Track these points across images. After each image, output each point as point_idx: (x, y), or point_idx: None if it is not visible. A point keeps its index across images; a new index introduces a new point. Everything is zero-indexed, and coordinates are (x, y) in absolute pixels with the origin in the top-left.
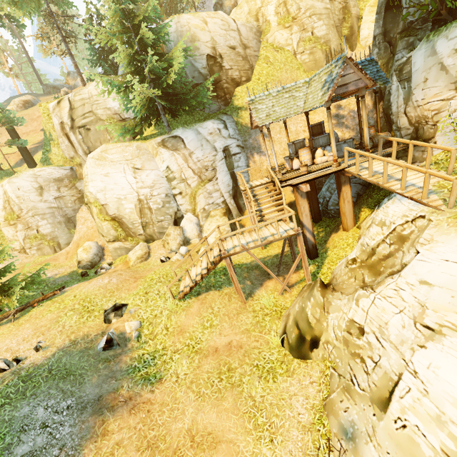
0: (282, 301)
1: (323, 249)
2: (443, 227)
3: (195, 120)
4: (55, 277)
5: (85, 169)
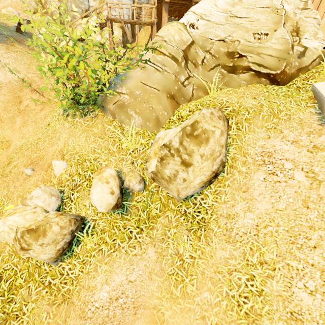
0: None
1: None
2: None
3: None
4: None
5: None
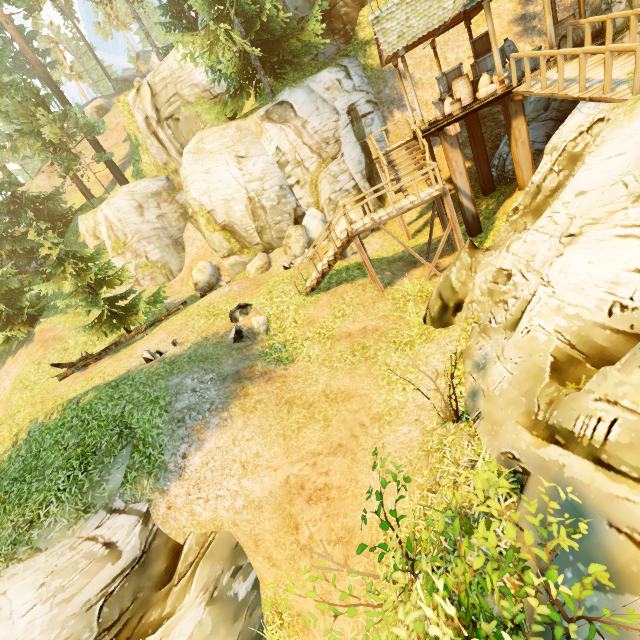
0: (429, 286)
1: (489, 222)
2: (618, 121)
3: (306, 76)
4: (175, 302)
5: (183, 171)
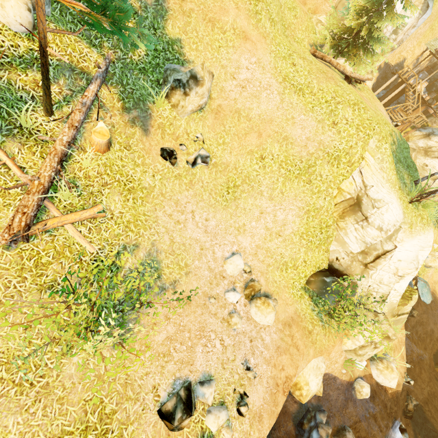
0: None
1: None
2: None
3: None
4: None
5: None
